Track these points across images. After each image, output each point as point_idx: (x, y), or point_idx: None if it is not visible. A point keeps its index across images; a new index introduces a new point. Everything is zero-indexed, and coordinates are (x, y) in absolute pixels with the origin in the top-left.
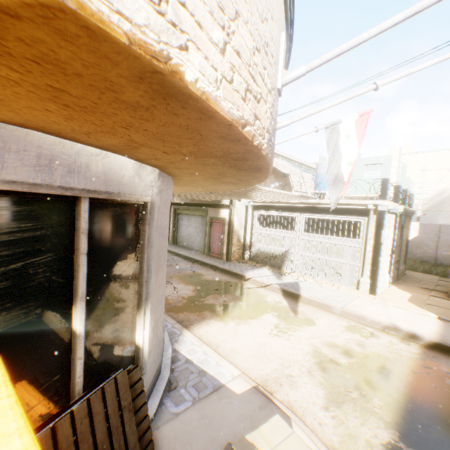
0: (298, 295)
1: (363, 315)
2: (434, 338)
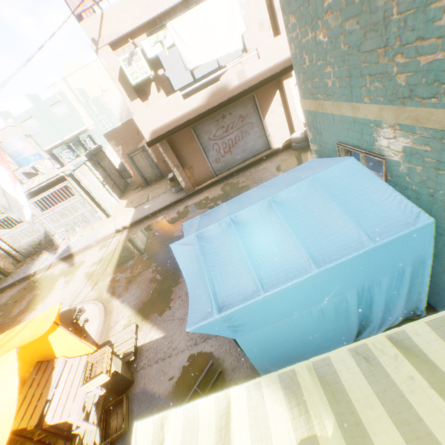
0: (72, 254)
1: (104, 236)
2: (130, 222)
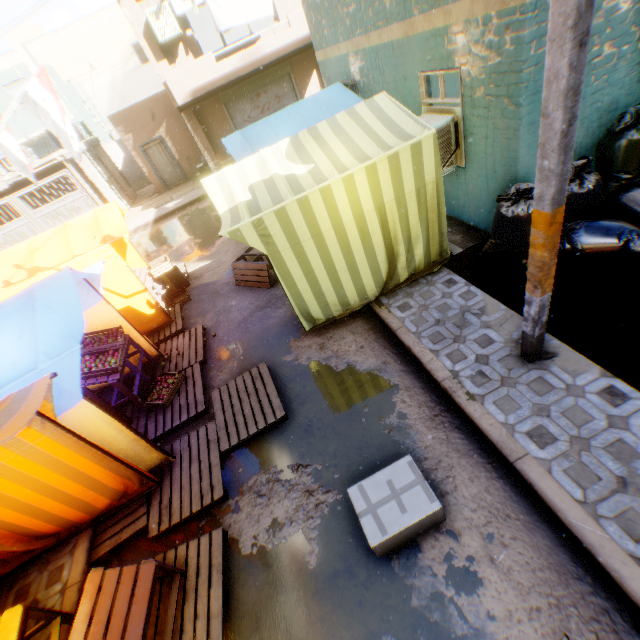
0: None
1: None
2: (154, 219)
